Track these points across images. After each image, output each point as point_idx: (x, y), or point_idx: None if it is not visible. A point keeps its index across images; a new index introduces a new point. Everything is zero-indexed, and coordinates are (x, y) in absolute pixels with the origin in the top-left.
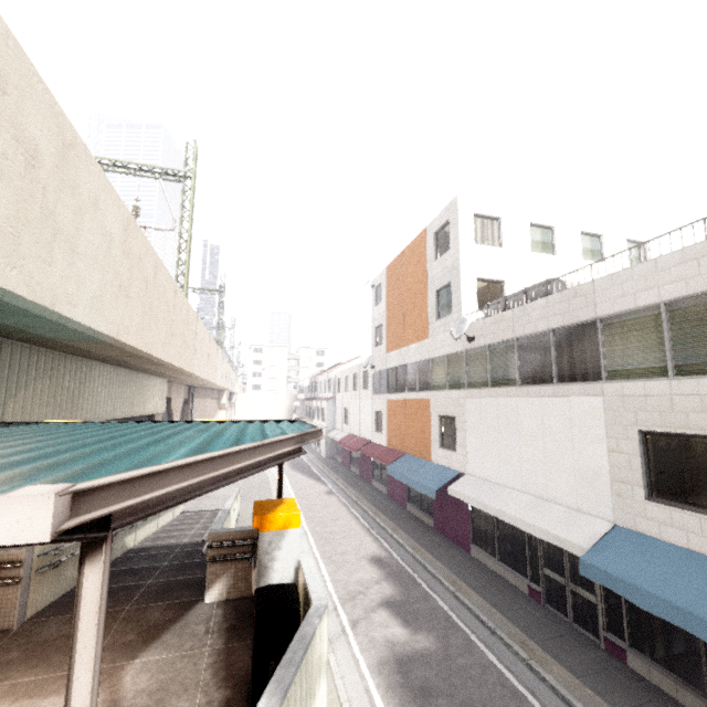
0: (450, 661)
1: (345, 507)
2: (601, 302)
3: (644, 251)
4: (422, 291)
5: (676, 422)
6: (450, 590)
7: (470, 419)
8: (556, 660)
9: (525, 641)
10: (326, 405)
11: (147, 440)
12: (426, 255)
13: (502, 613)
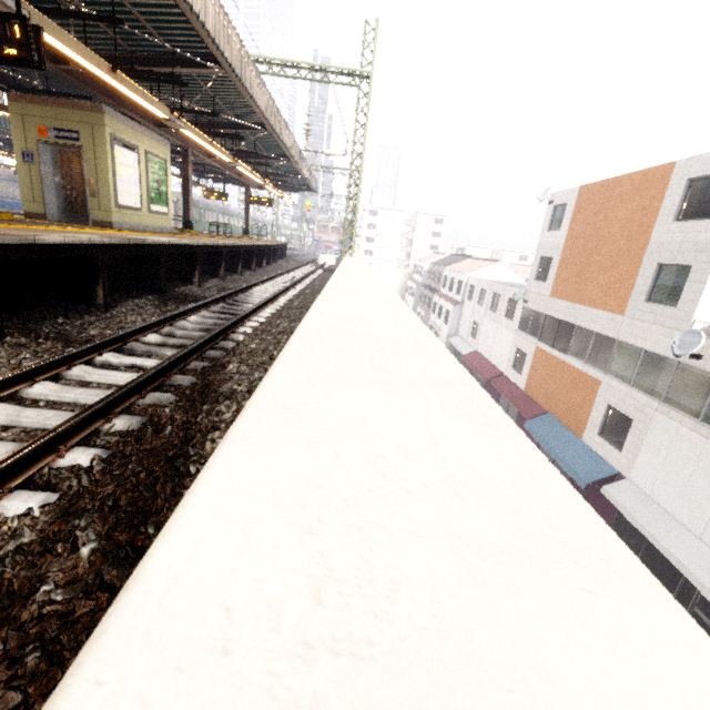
0: None
1: None
2: None
3: None
4: (635, 252)
5: None
6: None
7: (654, 435)
8: None
9: None
10: (452, 310)
11: None
12: (661, 206)
13: None
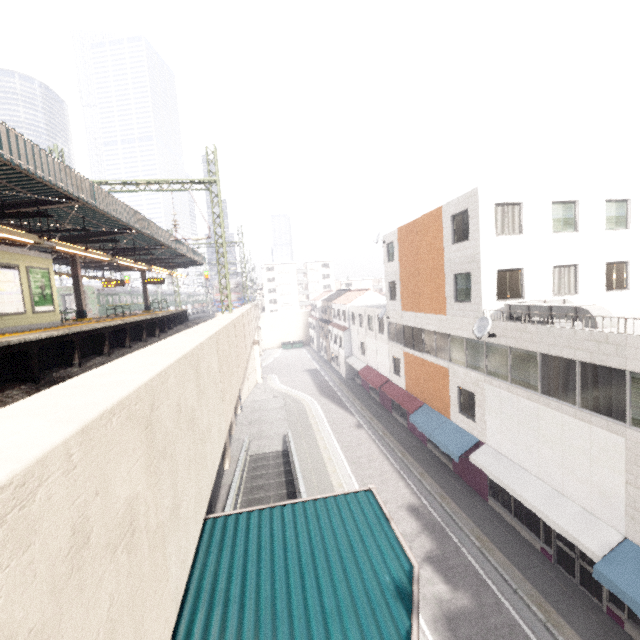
0: (485, 619)
1: (375, 444)
2: (633, 358)
3: None
4: (438, 268)
5: None
6: (476, 545)
7: (489, 402)
8: (567, 622)
9: (541, 602)
10: (343, 336)
11: None
12: (443, 235)
13: (520, 572)
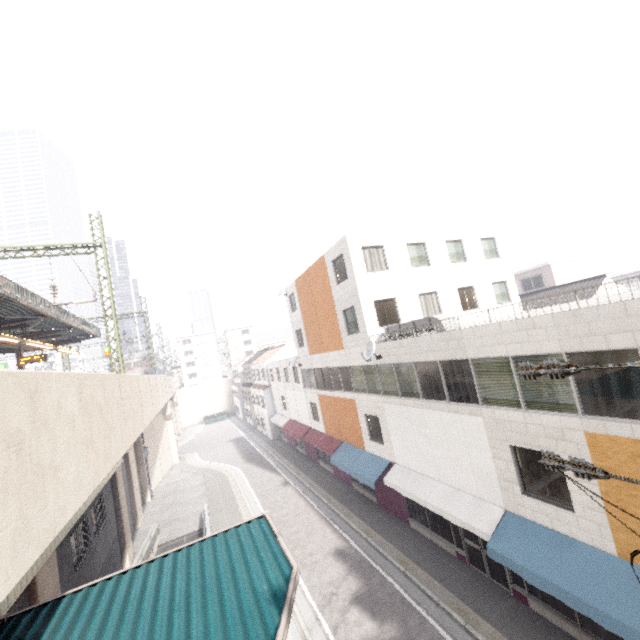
0: None
1: (301, 498)
2: (469, 347)
3: (494, 244)
4: (331, 308)
5: (531, 442)
6: (400, 570)
7: (389, 420)
8: (483, 618)
9: (460, 606)
10: (264, 394)
11: None
12: (329, 279)
13: (441, 583)
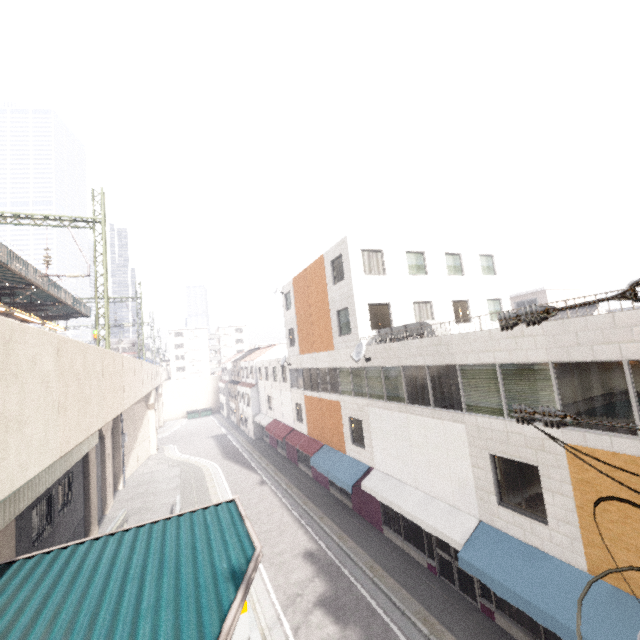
0: None
1: (277, 498)
2: (458, 353)
3: (492, 261)
4: (325, 308)
5: (511, 452)
6: (369, 576)
7: (373, 424)
8: (448, 630)
9: (426, 616)
10: (250, 392)
11: (127, 636)
12: (326, 279)
13: (409, 592)
